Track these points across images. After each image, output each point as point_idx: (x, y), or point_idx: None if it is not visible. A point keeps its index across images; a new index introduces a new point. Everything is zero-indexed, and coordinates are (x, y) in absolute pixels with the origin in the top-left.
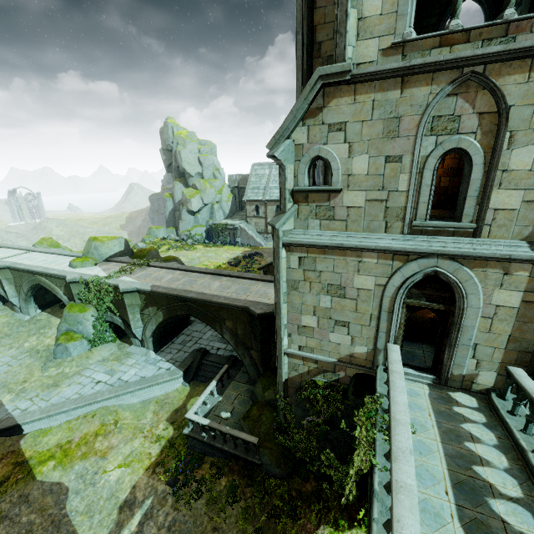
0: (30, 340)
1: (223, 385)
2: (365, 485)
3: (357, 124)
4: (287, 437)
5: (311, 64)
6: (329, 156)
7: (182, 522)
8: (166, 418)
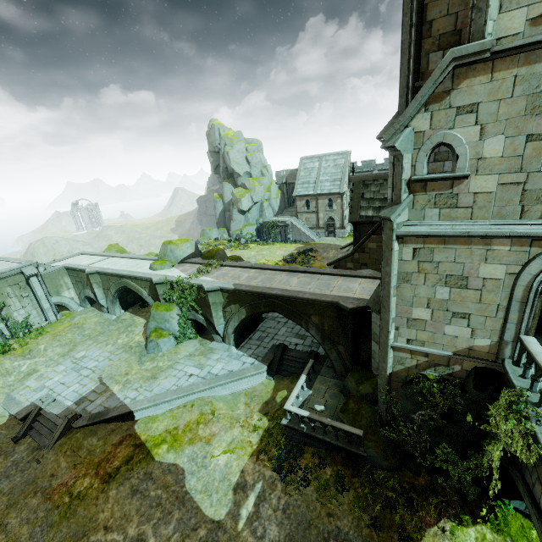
0: (122, 338)
1: (310, 379)
2: (489, 481)
3: (493, 104)
4: (392, 431)
5: (420, 46)
6: (456, 141)
7: (295, 506)
8: (258, 409)
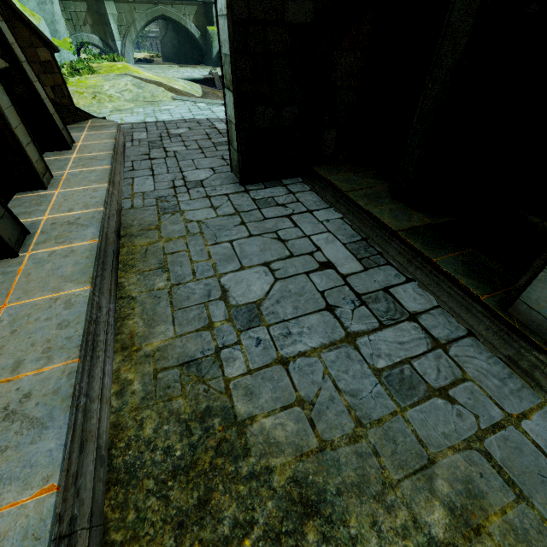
0: (180, 68)
1: None
2: None
3: None
4: None
5: None
6: None
7: None
8: None
